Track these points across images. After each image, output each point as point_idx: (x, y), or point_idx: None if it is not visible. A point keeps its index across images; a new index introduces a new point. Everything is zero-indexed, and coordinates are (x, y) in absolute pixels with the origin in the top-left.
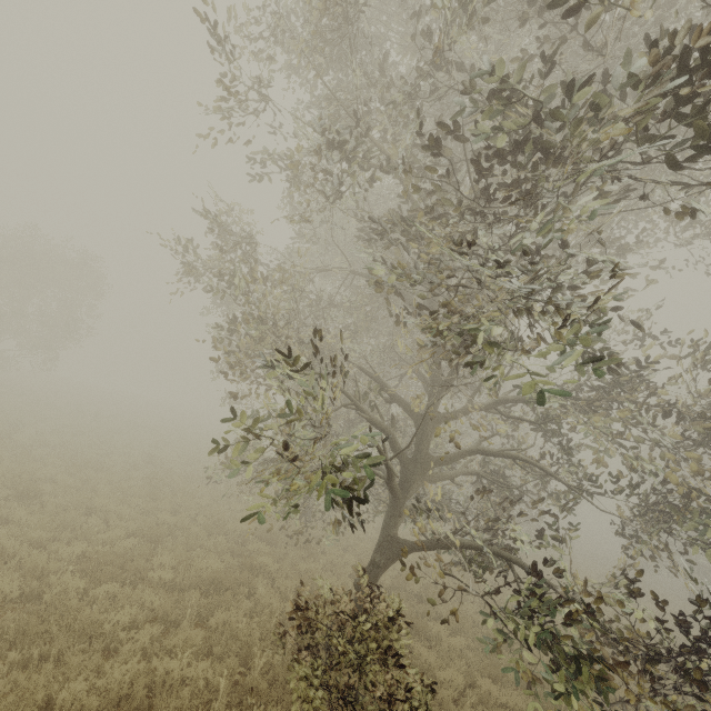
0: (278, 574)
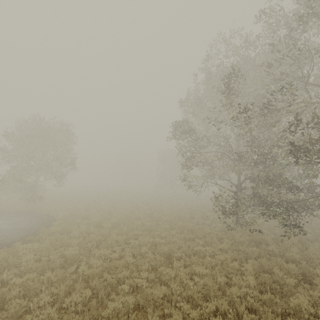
0: (299, 259)
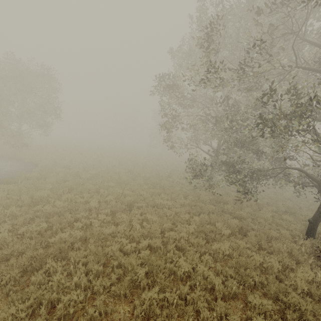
0: (247, 217)
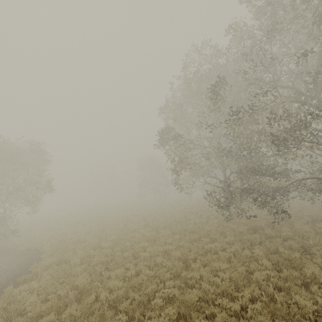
0: (293, 236)
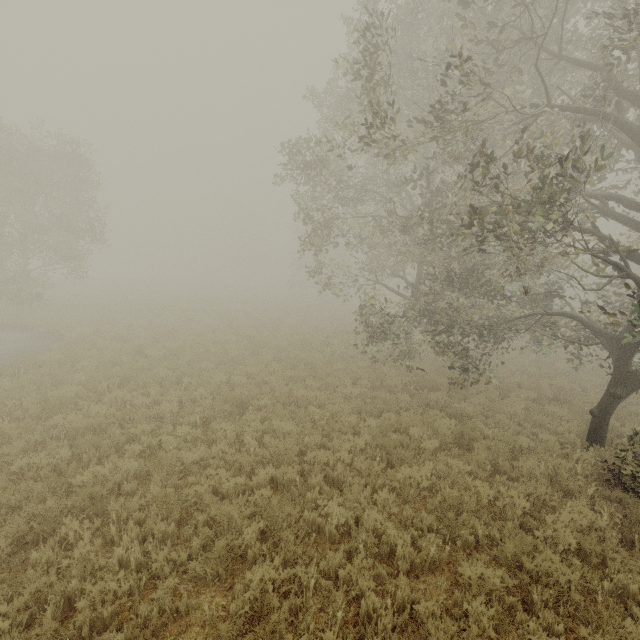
0: (474, 414)
